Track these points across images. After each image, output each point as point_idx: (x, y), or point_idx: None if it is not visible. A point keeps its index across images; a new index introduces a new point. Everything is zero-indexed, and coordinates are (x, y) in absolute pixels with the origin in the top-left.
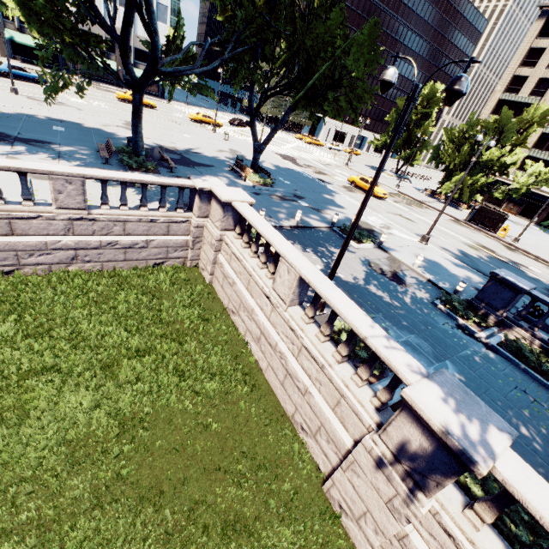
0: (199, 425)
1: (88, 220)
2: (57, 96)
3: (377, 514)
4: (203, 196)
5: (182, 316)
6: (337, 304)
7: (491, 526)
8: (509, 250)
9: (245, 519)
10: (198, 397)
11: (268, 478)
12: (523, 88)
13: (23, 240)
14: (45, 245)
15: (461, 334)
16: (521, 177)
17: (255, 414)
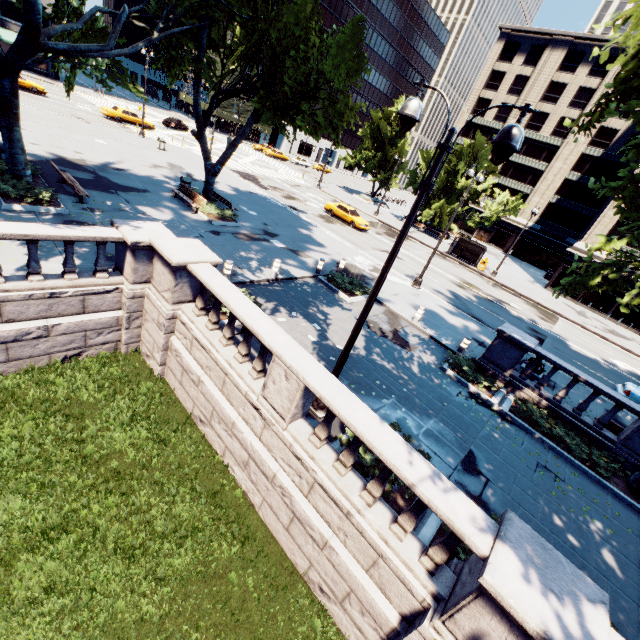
0: (169, 639)
1: None
2: None
3: None
4: (140, 253)
5: (121, 444)
6: (366, 433)
7: None
8: (491, 286)
9: None
10: (162, 587)
11: None
12: (488, 112)
13: None
14: None
15: (476, 406)
16: (492, 206)
17: (253, 585)
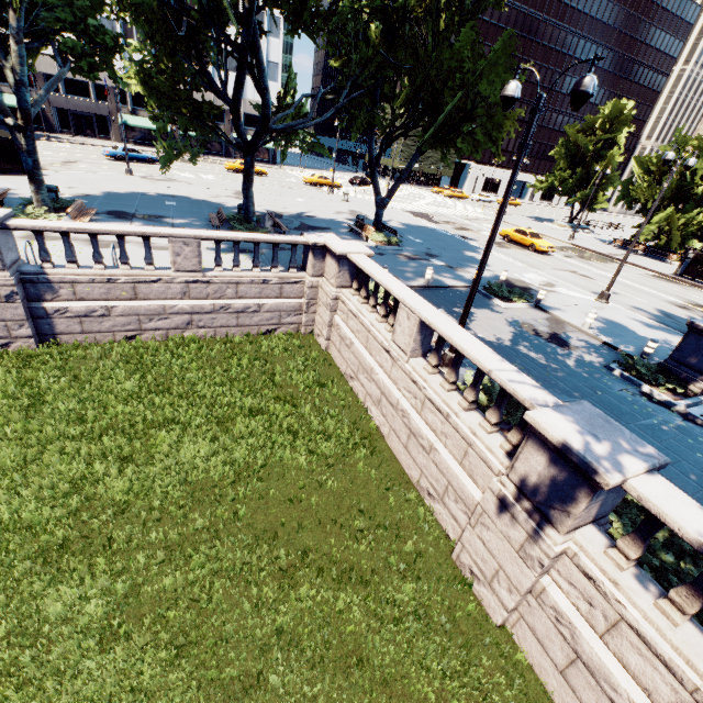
0: (314, 483)
1: (203, 282)
2: (167, 173)
3: (509, 568)
4: (317, 253)
5: (296, 381)
6: (460, 342)
7: (643, 570)
8: None
9: (362, 572)
10: (313, 456)
11: (389, 538)
12: None
13: (145, 304)
14: (163, 310)
15: (645, 402)
16: None
17: (375, 478)
